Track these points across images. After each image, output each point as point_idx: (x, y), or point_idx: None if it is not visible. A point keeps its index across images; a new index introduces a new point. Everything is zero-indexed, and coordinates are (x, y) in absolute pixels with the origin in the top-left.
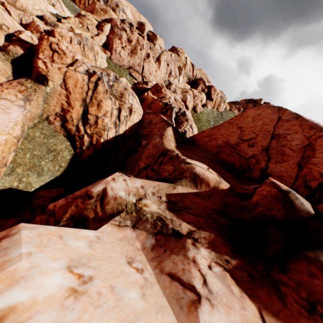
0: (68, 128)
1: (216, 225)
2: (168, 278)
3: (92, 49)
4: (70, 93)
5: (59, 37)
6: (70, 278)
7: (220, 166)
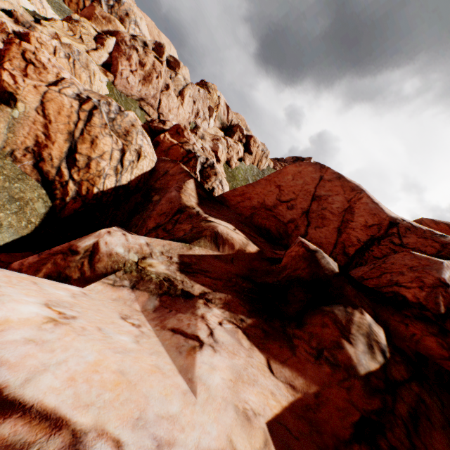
0: (44, 171)
1: (236, 288)
2: (170, 332)
3: (86, 68)
4: (50, 121)
5: (36, 43)
6: (49, 312)
7: (251, 229)
